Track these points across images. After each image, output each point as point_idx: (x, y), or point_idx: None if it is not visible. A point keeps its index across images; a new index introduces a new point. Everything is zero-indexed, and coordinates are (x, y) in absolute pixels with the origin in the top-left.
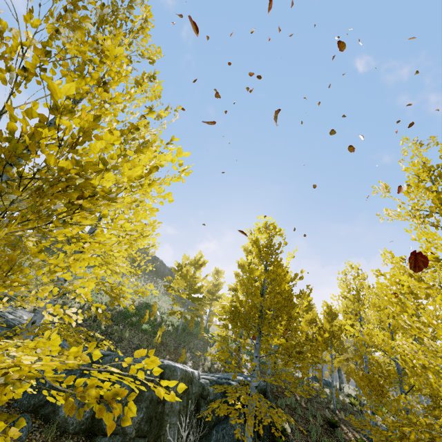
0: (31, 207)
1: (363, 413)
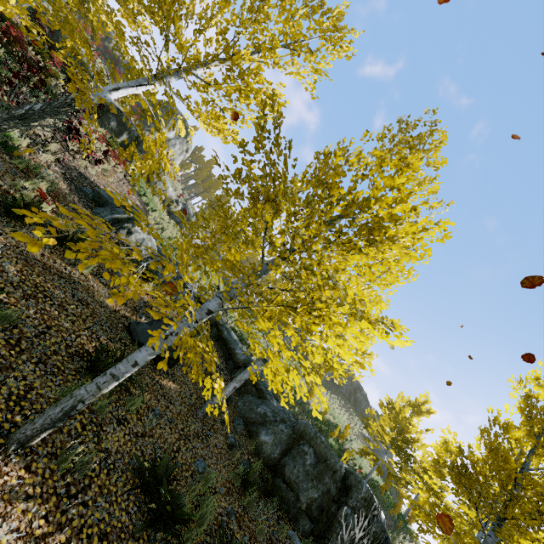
0: (355, 235)
1: None
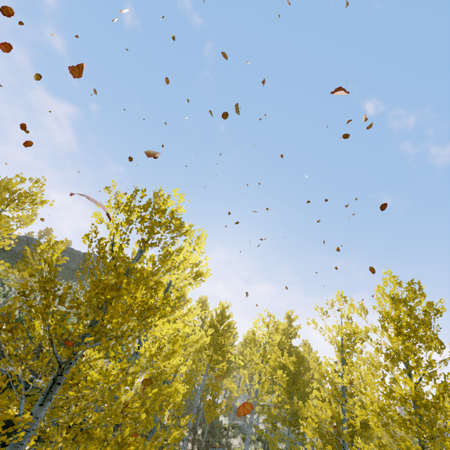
0: None
1: (229, 438)
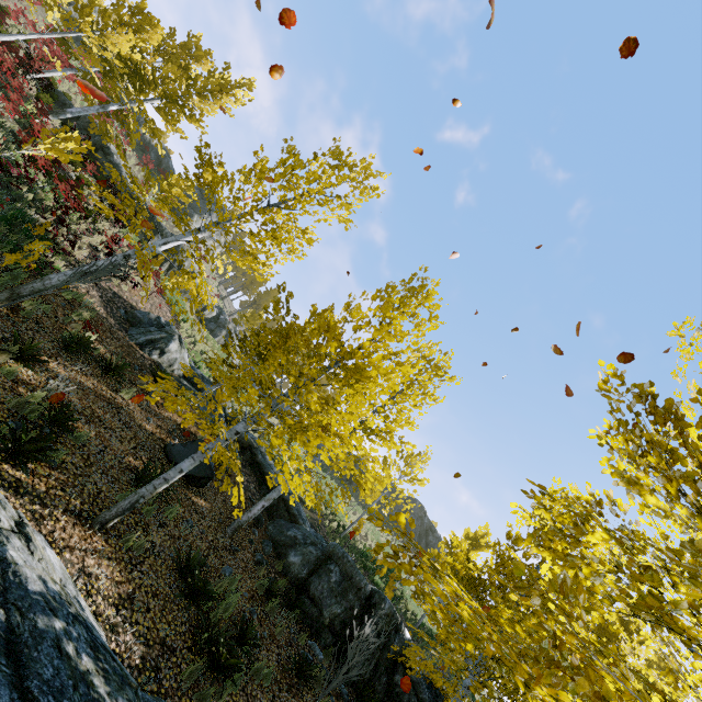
0: (345, 376)
1: None
